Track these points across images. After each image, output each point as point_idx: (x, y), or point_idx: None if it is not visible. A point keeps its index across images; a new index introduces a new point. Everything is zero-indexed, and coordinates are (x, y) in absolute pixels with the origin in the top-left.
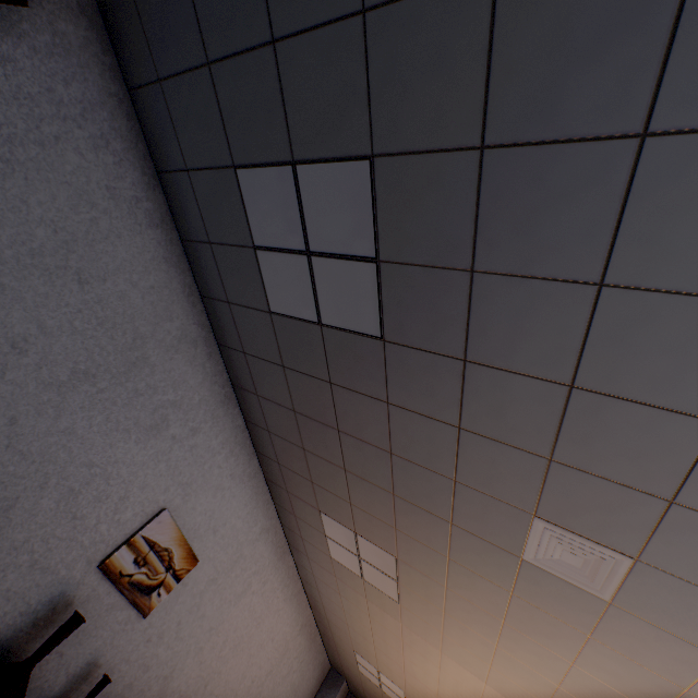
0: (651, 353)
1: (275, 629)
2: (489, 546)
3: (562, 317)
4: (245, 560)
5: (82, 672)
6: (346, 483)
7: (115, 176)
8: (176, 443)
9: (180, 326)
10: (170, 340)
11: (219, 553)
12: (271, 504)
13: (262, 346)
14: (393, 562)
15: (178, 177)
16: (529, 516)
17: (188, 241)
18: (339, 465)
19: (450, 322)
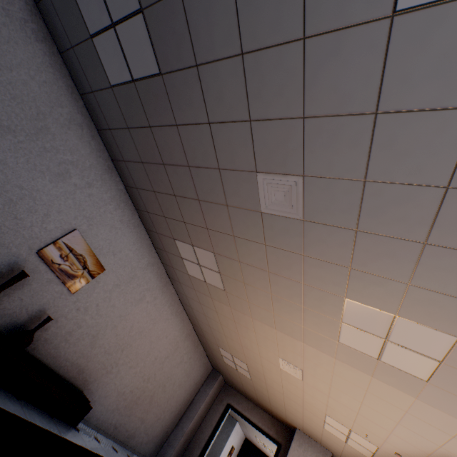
0: (264, 3)
1: (167, 331)
2: (246, 213)
3: (224, 1)
4: (139, 279)
5: (37, 315)
6: (178, 207)
7: (7, 2)
8: (77, 189)
9: (69, 113)
10: (63, 121)
11: (119, 269)
12: (152, 248)
13: (115, 118)
14: (213, 258)
15: (45, 2)
16: (255, 174)
17: (63, 53)
18: (171, 193)
19: (183, 38)
